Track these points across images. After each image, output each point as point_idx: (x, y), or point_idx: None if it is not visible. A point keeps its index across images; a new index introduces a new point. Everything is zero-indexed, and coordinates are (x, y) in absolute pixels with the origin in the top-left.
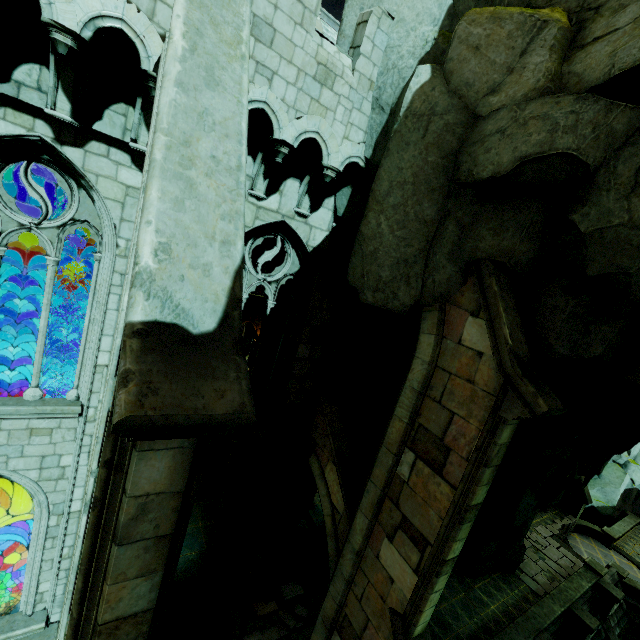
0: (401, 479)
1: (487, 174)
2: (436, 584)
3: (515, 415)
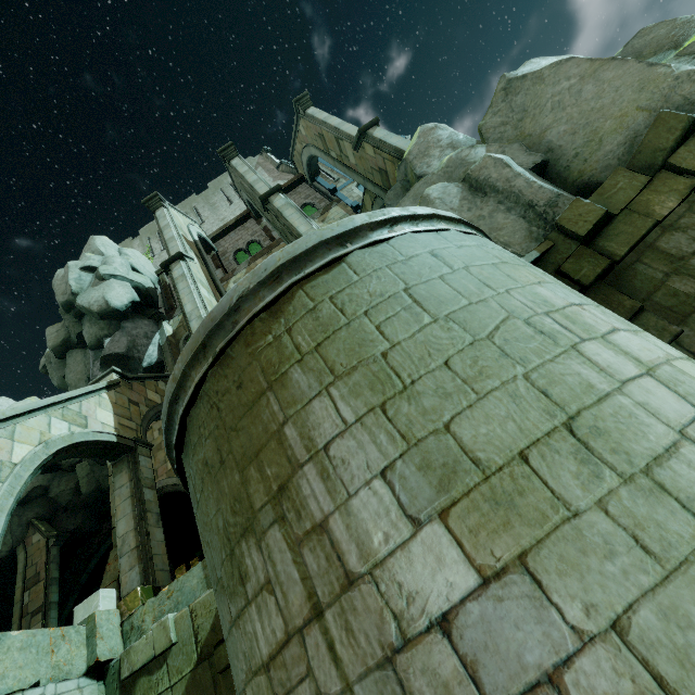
0: (27, 604)
1: (21, 499)
2: (51, 613)
3: (53, 542)
